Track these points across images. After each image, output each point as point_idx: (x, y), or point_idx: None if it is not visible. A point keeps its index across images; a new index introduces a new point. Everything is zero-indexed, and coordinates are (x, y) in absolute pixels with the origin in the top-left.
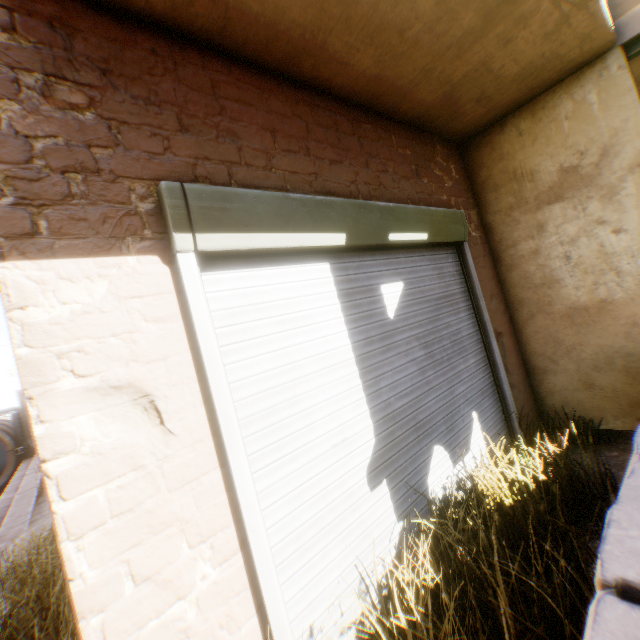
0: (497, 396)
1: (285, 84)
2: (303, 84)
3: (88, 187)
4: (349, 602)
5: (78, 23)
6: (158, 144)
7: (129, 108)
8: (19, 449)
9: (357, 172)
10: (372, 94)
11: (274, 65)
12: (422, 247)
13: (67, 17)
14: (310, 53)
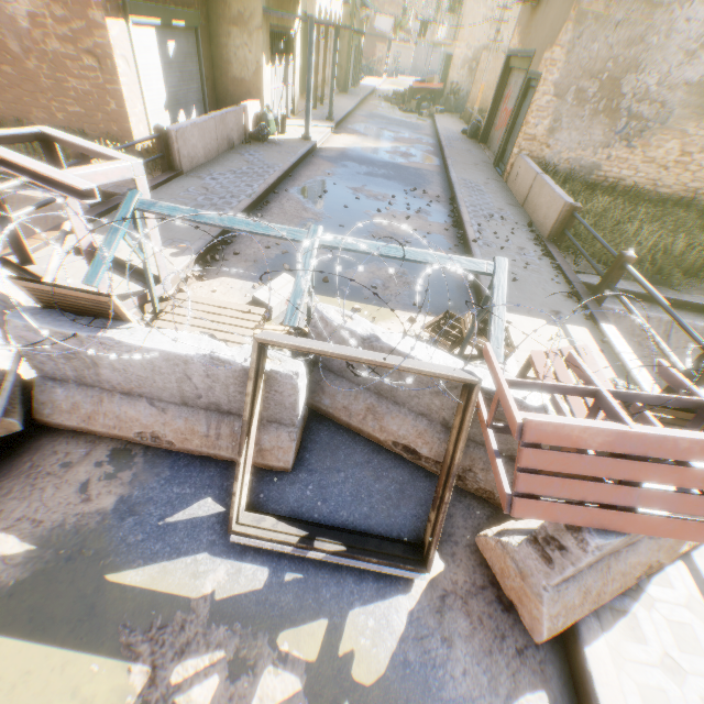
0: (204, 106)
1: None
2: None
3: None
4: None
5: None
6: None
7: None
8: None
9: None
10: None
11: None
12: (182, 28)
13: None
14: None
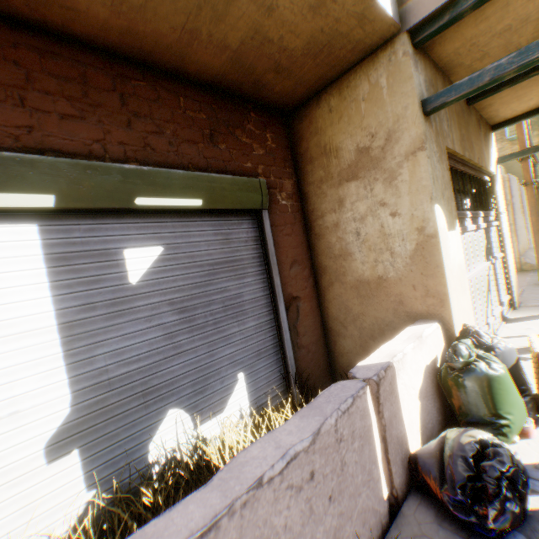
0: (280, 356)
1: None
2: (34, 27)
3: None
4: None
5: None
6: None
7: None
8: None
9: (109, 130)
10: (138, 50)
11: None
12: (204, 212)
13: None
14: None
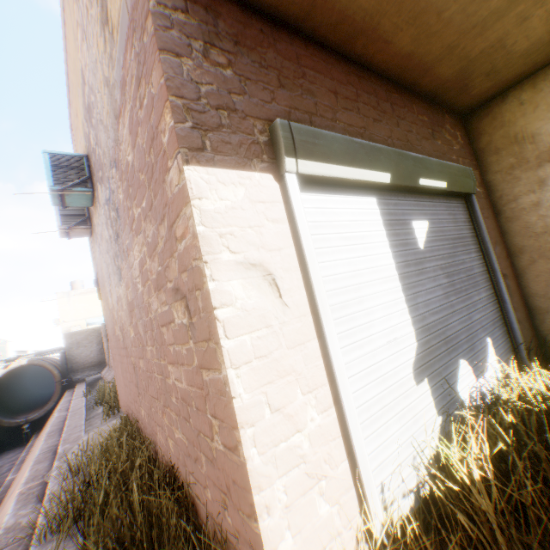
0: (504, 328)
1: (341, 60)
2: (352, 61)
3: (230, 121)
4: (407, 472)
5: (219, 10)
6: (267, 96)
7: (250, 69)
8: (63, 381)
9: (391, 130)
10: (402, 69)
11: (335, 44)
12: (439, 195)
13: (213, 5)
14: (365, 33)
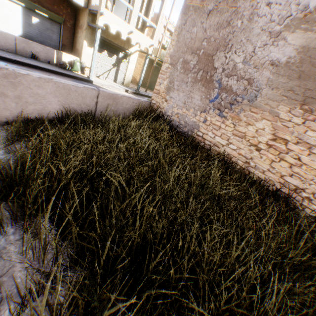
0: None
1: None
2: None
3: None
4: None
5: None
6: None
7: None
8: None
9: None
10: None
11: None
12: (49, 19)
13: None
14: None
